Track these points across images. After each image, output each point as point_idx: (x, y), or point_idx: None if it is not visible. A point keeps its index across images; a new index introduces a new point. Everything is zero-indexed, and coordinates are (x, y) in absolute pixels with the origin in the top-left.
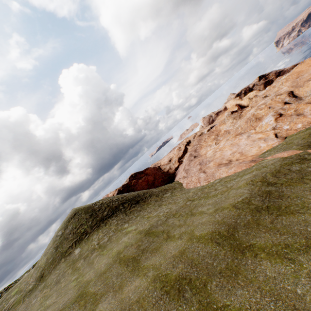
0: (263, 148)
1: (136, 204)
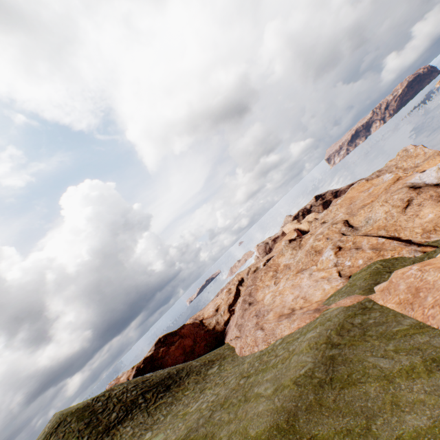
0: (327, 291)
1: (166, 392)
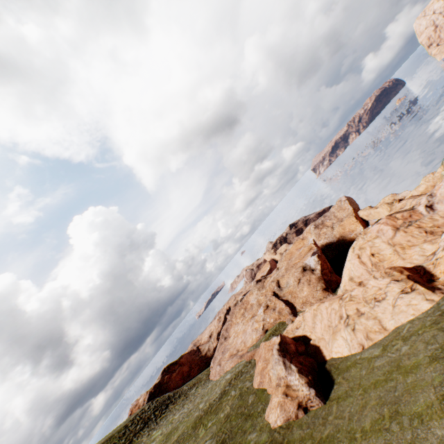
0: (253, 340)
1: (166, 408)
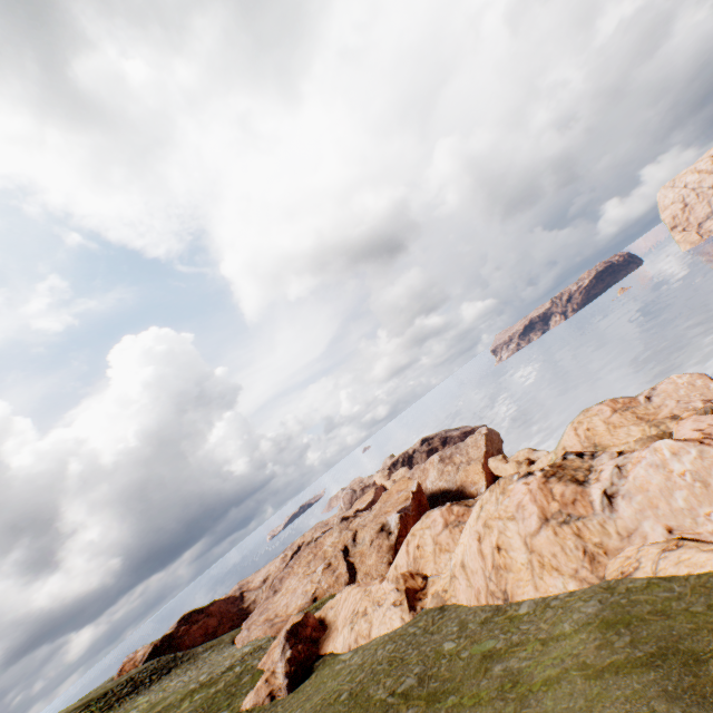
0: (297, 606)
1: (166, 672)
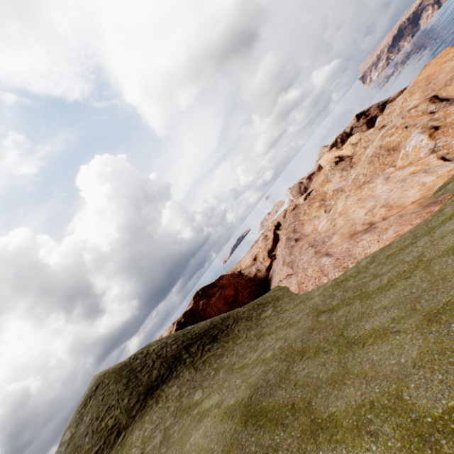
0: (431, 183)
1: (213, 343)
